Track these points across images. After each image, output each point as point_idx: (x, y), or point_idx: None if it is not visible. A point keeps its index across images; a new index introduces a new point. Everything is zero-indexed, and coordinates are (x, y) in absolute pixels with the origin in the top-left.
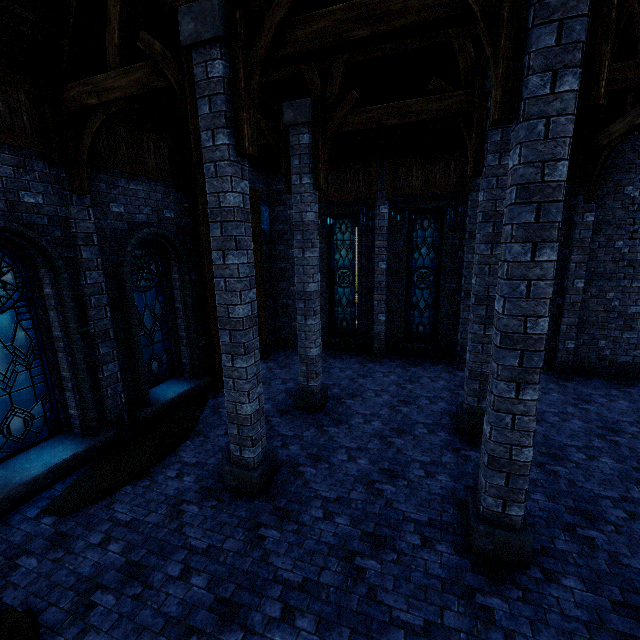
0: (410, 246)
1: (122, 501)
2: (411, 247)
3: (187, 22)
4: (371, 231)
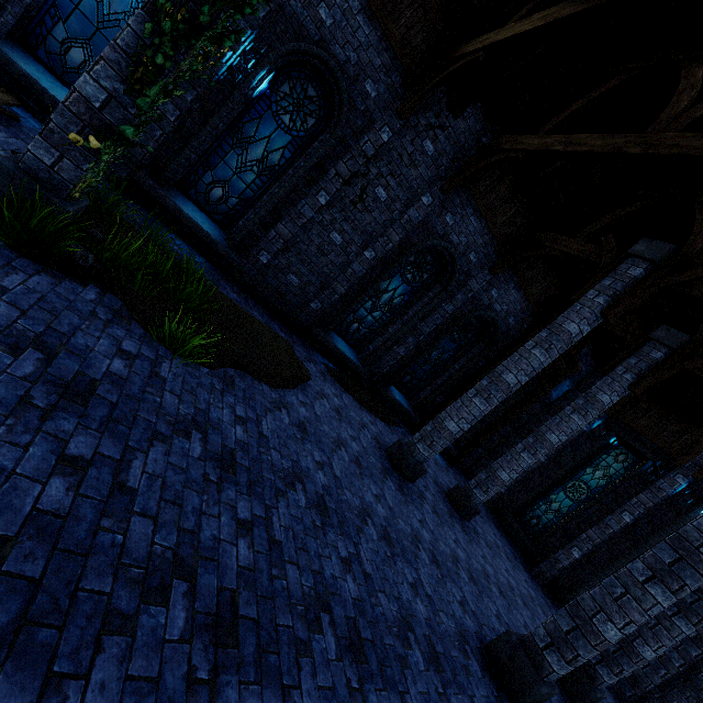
0: None
1: (347, 396)
2: None
3: (642, 245)
4: (646, 483)
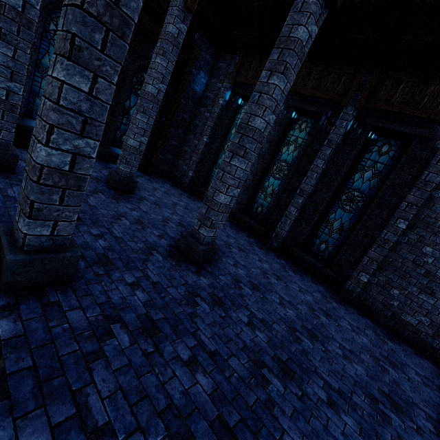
0: (284, 140)
1: None
2: (284, 141)
3: None
4: None
